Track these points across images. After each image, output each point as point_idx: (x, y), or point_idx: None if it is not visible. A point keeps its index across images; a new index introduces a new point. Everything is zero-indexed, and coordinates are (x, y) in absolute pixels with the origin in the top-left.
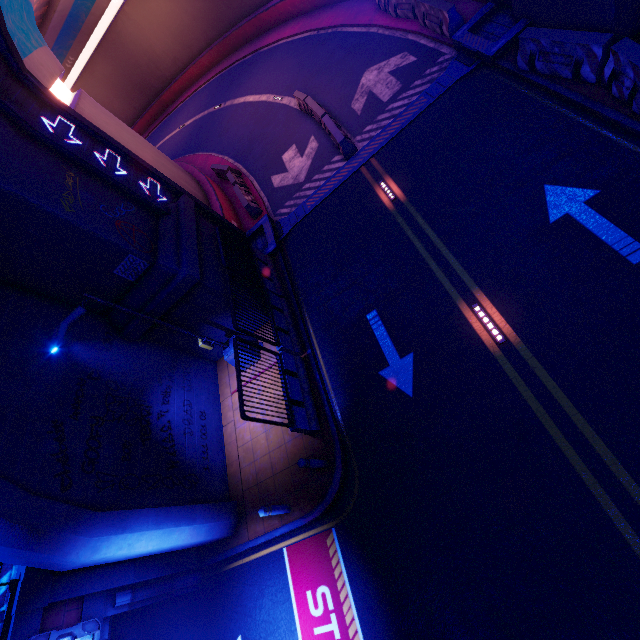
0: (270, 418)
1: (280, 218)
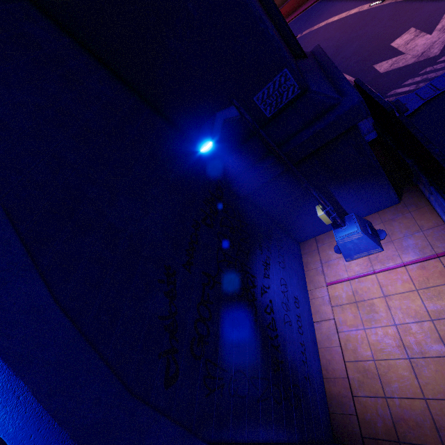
0: (418, 340)
1: (396, 98)
